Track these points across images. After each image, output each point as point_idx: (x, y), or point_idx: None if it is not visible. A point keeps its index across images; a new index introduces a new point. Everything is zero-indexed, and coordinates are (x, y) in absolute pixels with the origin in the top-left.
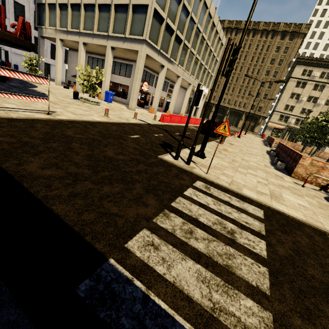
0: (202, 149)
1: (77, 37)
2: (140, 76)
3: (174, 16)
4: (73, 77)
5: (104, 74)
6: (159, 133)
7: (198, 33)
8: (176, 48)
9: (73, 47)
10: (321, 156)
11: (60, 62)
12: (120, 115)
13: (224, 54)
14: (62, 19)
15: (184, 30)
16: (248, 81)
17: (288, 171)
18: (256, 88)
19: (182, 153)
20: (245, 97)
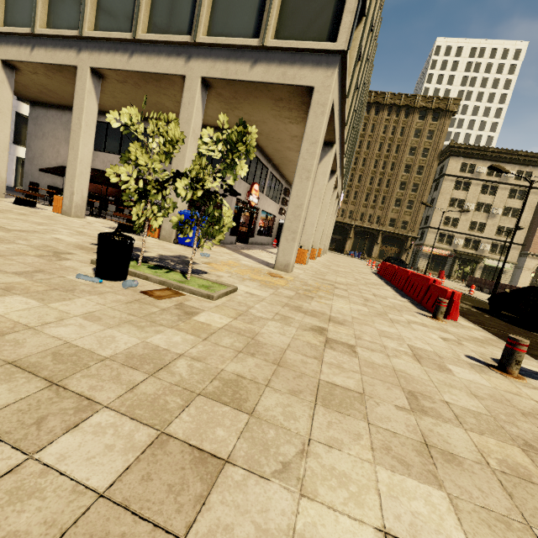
0: None
1: (71, 54)
2: (315, 164)
3: None
4: (44, 173)
5: (175, 160)
6: None
7: None
8: None
9: (48, 93)
10: None
11: (3, 130)
12: (484, 388)
13: None
14: (16, 5)
15: None
16: (378, 181)
17: None
18: (394, 191)
19: None
20: (378, 206)
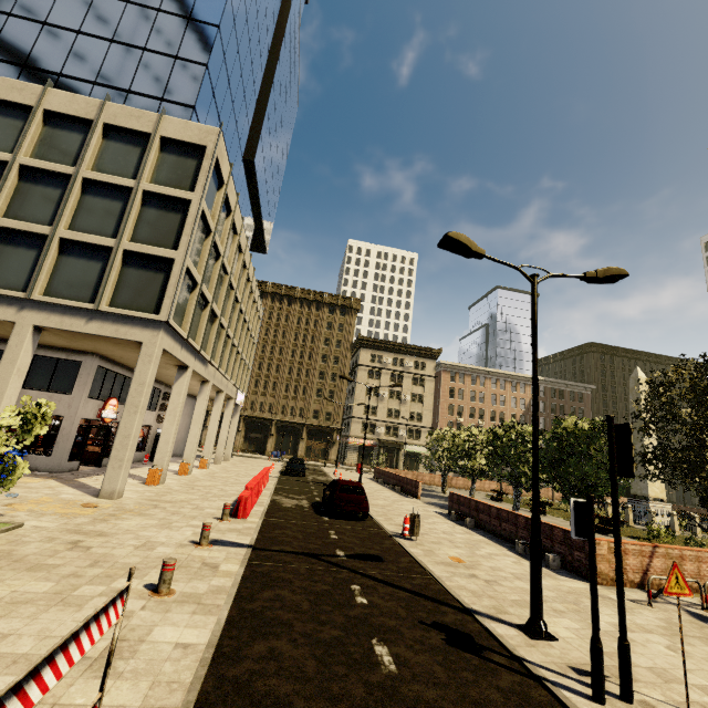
0: (541, 614)
1: None
2: (145, 400)
3: (207, 279)
4: None
5: None
6: (347, 586)
7: (234, 302)
8: (207, 330)
9: None
10: (454, 484)
11: None
12: (161, 553)
13: (614, 439)
14: None
15: (219, 299)
16: (297, 371)
17: (571, 569)
18: (314, 381)
19: (528, 651)
20: (300, 398)
